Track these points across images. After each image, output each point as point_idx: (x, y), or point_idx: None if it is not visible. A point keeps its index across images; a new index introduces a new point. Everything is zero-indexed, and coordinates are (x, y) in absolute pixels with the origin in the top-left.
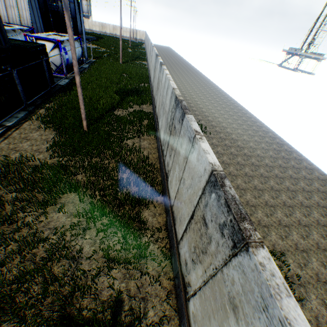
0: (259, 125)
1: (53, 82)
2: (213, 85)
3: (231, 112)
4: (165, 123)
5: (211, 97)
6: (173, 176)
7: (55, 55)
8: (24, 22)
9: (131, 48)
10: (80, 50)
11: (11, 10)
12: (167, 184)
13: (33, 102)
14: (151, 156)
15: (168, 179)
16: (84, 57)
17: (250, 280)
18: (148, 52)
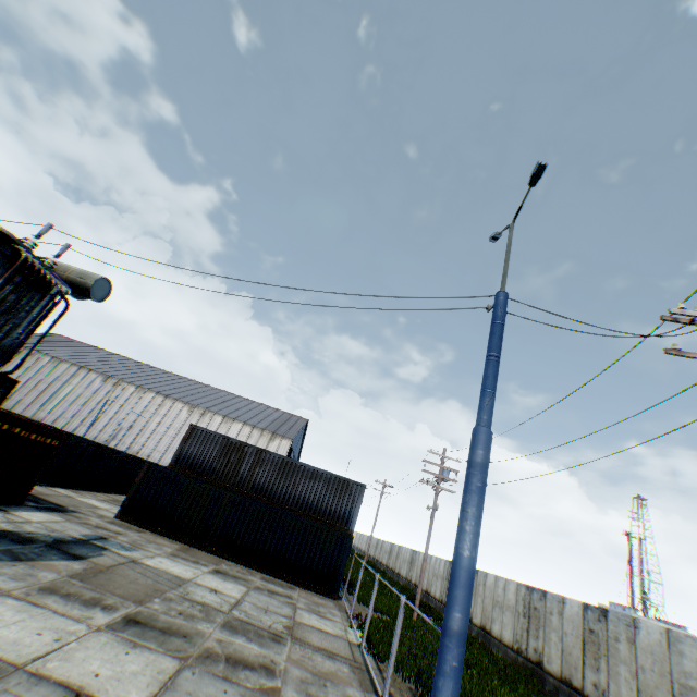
0: None
1: None
2: None
3: None
4: (512, 616)
5: None
6: (550, 647)
7: None
8: None
9: None
10: None
11: None
12: (542, 669)
13: None
14: None
15: (542, 661)
16: None
17: (612, 618)
18: (396, 559)
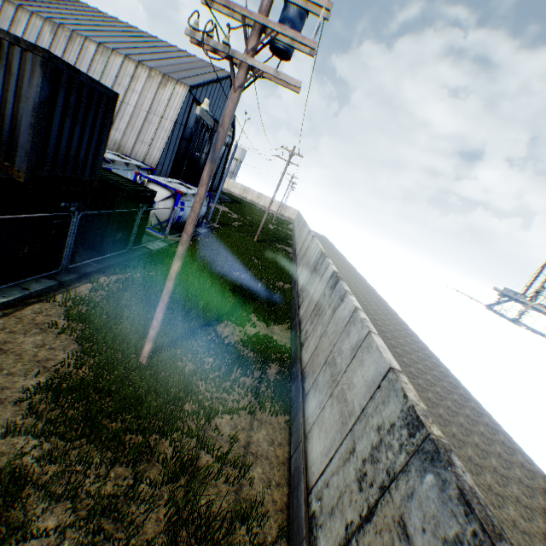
0: (506, 444)
1: (139, 241)
2: (394, 315)
3: (438, 386)
4: (337, 431)
5: (395, 340)
6: None
7: (164, 207)
8: (148, 160)
9: (273, 224)
10: (205, 209)
11: (140, 145)
12: None
13: (82, 267)
14: (269, 493)
15: None
16: (205, 218)
17: None
18: (299, 237)
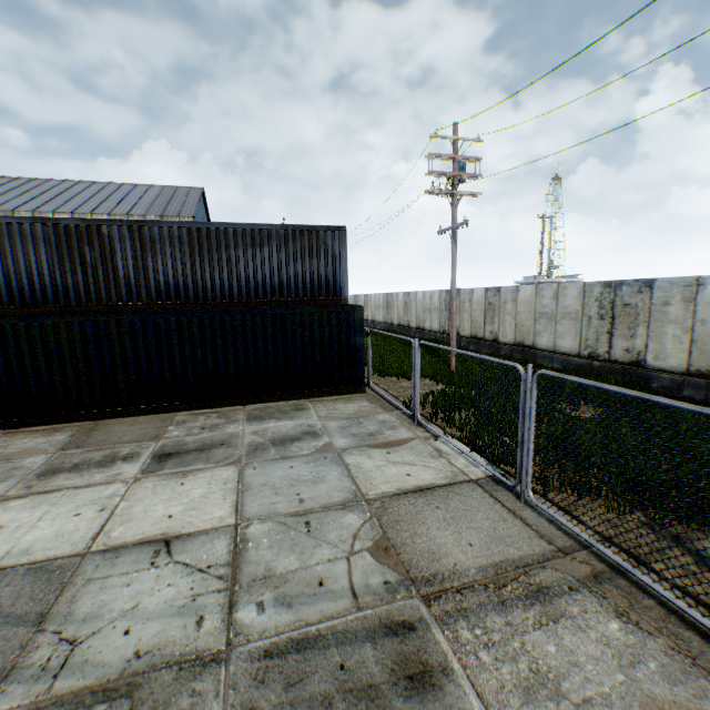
0: None
1: None
2: None
3: None
4: (574, 325)
5: None
6: (661, 344)
7: None
8: None
9: None
10: None
11: None
12: (644, 369)
13: None
14: None
15: (643, 361)
16: None
17: None
18: (366, 309)
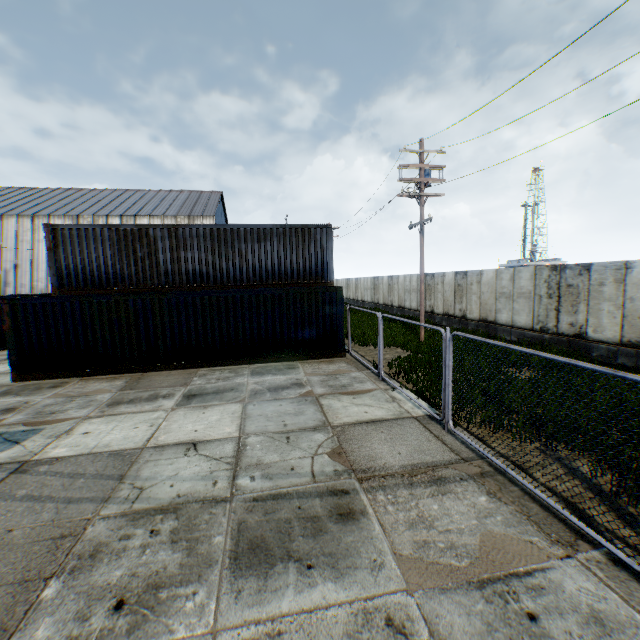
0: None
1: None
2: None
3: None
4: (528, 303)
5: None
6: (599, 318)
7: None
8: None
9: None
10: None
11: None
12: (585, 340)
13: None
14: None
15: (584, 333)
16: None
17: None
18: (357, 291)
